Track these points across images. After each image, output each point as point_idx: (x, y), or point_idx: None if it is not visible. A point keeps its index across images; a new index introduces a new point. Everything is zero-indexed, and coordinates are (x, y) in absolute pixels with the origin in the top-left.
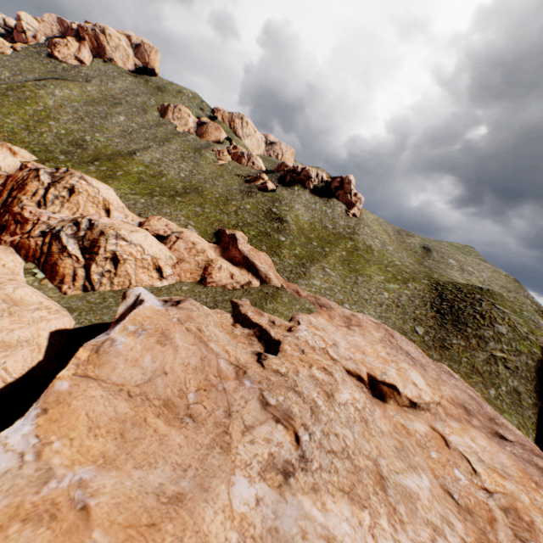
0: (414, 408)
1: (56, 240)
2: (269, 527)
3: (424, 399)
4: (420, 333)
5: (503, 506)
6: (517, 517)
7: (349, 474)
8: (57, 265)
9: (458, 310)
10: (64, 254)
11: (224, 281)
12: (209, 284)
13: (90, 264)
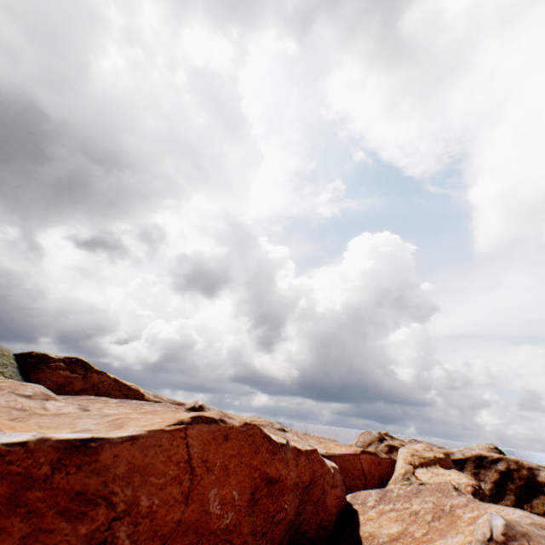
0: None
1: None
2: None
3: None
4: None
5: None
6: None
7: None
8: None
9: None
10: None
11: None
12: None
13: None
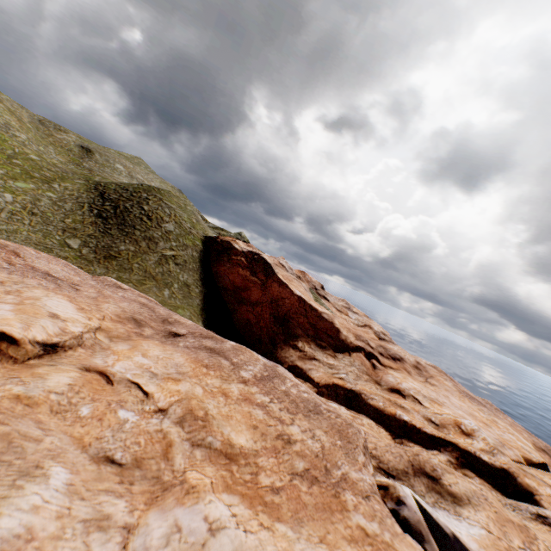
0: (55, 353)
1: None
2: None
3: (74, 332)
4: (76, 246)
5: (180, 418)
6: (193, 420)
7: None
8: None
9: (125, 212)
10: None
11: None
12: None
13: None
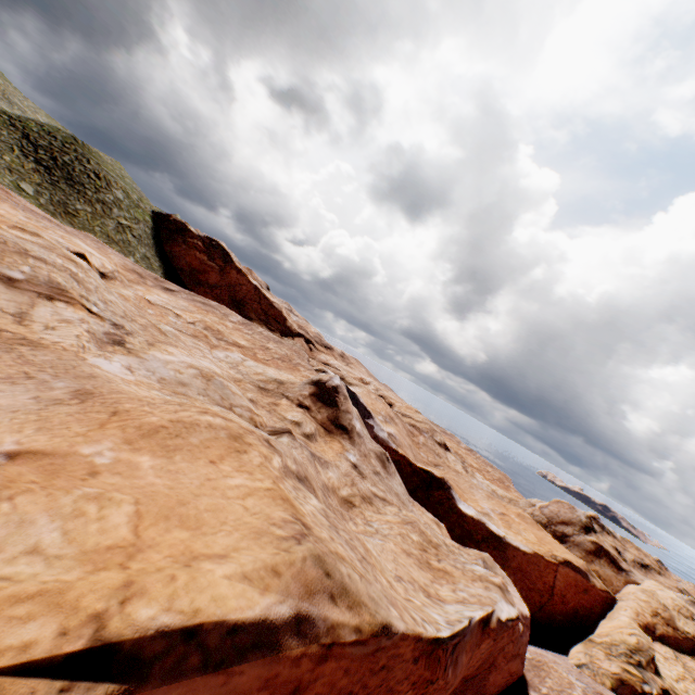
0: (106, 279)
1: None
2: (158, 381)
3: (109, 268)
4: (32, 194)
5: (205, 328)
6: (213, 331)
7: (145, 333)
8: None
9: (68, 166)
10: None
11: None
12: None
13: None
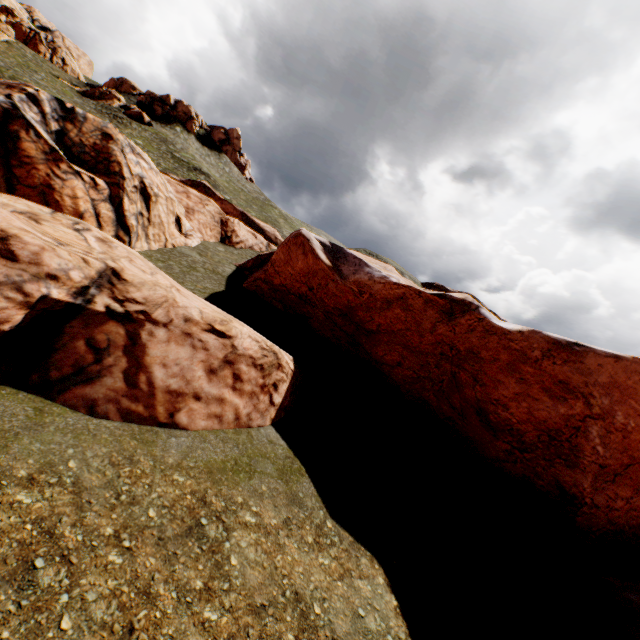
0: None
1: (26, 128)
2: None
3: None
4: None
5: None
6: None
7: None
8: (52, 189)
9: None
10: (59, 165)
11: (250, 241)
12: (239, 245)
13: (119, 195)
